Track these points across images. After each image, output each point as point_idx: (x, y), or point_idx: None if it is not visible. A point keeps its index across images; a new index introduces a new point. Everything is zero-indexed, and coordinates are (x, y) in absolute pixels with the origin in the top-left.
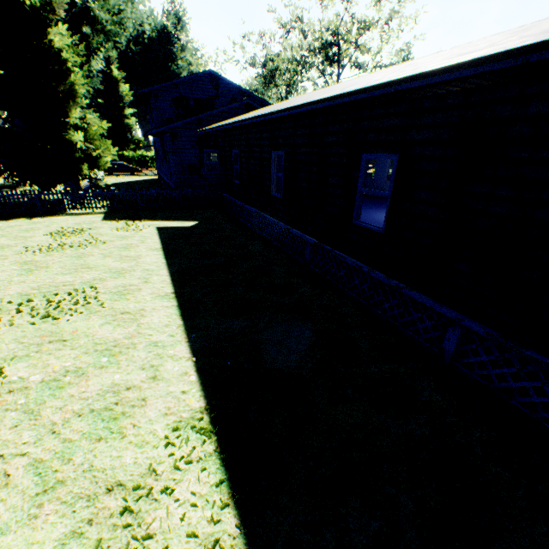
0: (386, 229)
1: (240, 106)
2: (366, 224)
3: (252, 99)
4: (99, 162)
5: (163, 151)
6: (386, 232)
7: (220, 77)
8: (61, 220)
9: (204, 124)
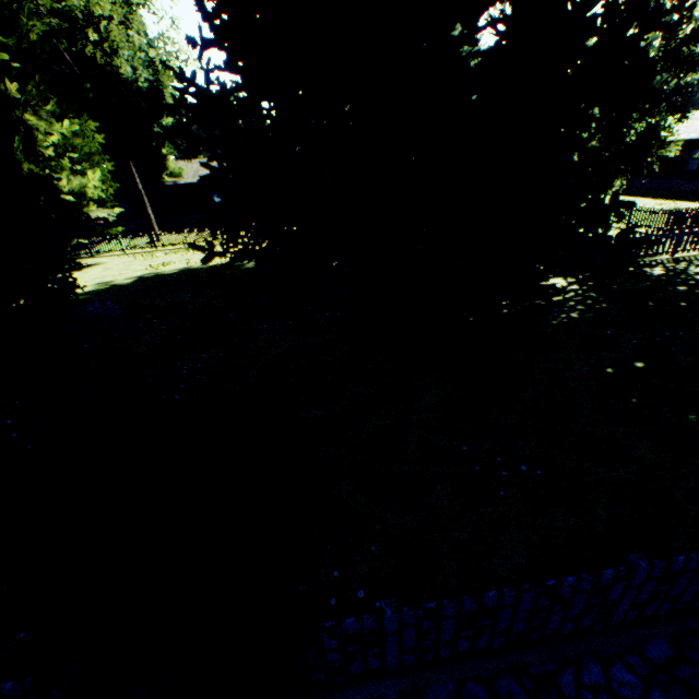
0: (697, 169)
1: None
2: (690, 169)
3: None
4: None
5: None
6: (697, 170)
7: None
8: None
9: None
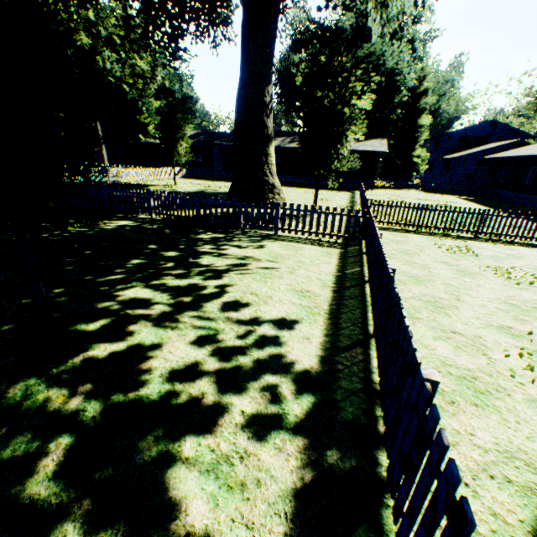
0: None
1: (512, 144)
2: None
3: (520, 134)
4: (420, 171)
5: (446, 167)
6: None
7: (498, 123)
8: (408, 192)
9: (485, 154)
